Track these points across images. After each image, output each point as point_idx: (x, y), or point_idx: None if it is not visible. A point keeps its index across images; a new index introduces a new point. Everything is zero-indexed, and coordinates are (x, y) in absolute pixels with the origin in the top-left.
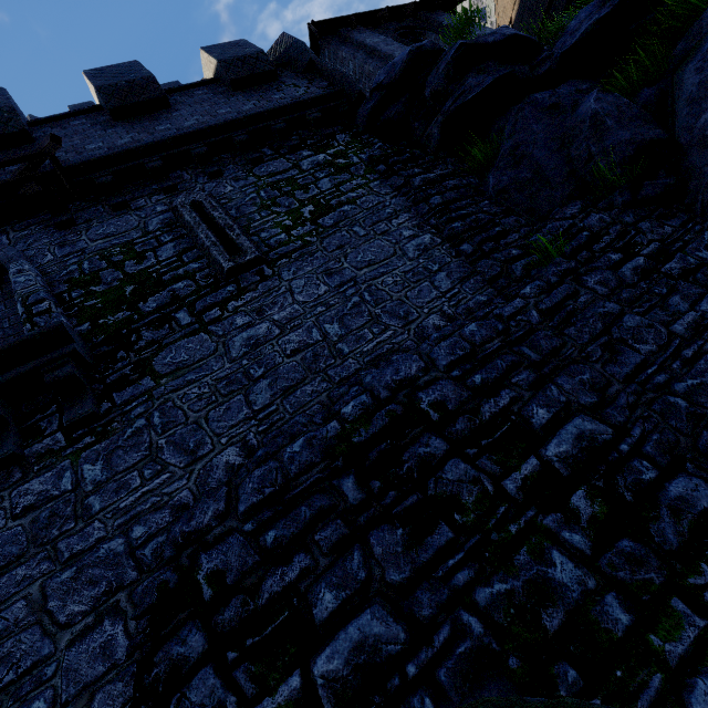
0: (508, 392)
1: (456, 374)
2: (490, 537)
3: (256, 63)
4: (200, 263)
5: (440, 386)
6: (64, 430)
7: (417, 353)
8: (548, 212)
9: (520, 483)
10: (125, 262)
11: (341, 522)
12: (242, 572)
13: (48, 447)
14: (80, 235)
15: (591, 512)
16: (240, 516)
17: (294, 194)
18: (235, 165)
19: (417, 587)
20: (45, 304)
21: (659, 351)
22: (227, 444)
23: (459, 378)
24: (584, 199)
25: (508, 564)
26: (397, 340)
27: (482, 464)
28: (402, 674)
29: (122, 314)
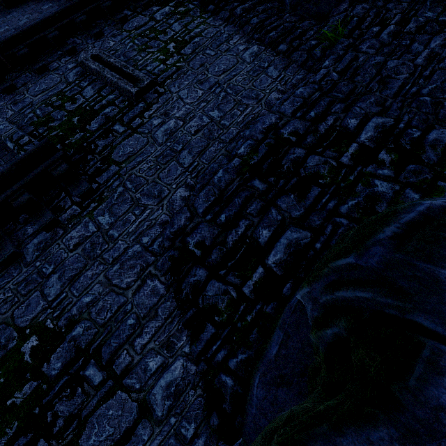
0: (331, 116)
1: (299, 115)
2: (340, 185)
3: None
4: (115, 94)
5: (292, 123)
6: (76, 204)
7: (271, 113)
8: (328, 13)
9: (350, 157)
10: (64, 104)
11: (259, 200)
12: (213, 238)
13: (71, 214)
14: (23, 94)
15: (390, 159)
16: (201, 214)
17: (158, 37)
18: (109, 26)
19: (309, 216)
20: (26, 138)
21: (410, 77)
22: (176, 187)
23: (301, 117)
24: None
25: (353, 193)
26: (256, 111)
27: (327, 154)
28: (313, 250)
29: (78, 135)
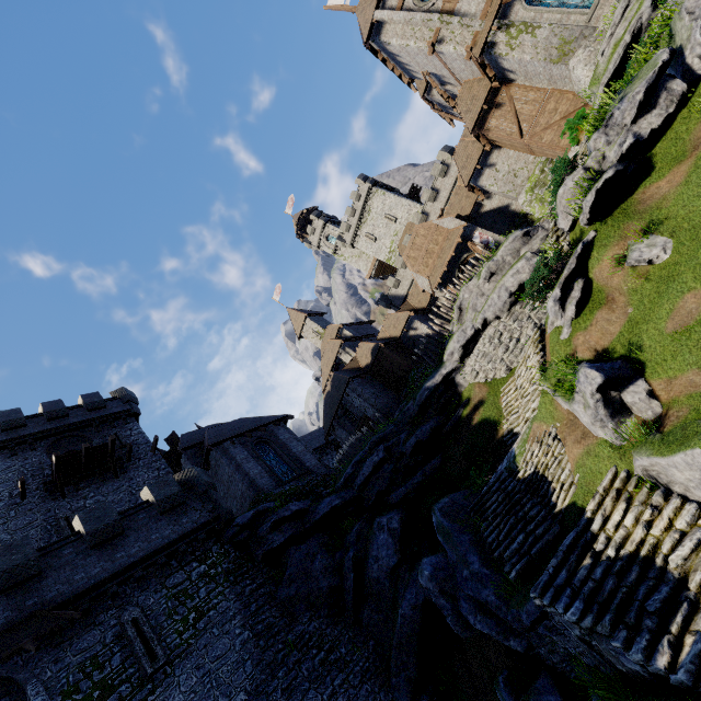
0: None
1: None
2: None
3: (176, 498)
4: (135, 668)
5: None
6: None
7: None
8: (298, 616)
9: None
10: (94, 672)
11: None
12: None
13: None
14: (67, 651)
15: None
16: None
17: (186, 602)
18: (156, 578)
19: None
20: None
21: None
22: None
23: None
24: (312, 609)
25: None
26: None
27: None
28: None
29: None
